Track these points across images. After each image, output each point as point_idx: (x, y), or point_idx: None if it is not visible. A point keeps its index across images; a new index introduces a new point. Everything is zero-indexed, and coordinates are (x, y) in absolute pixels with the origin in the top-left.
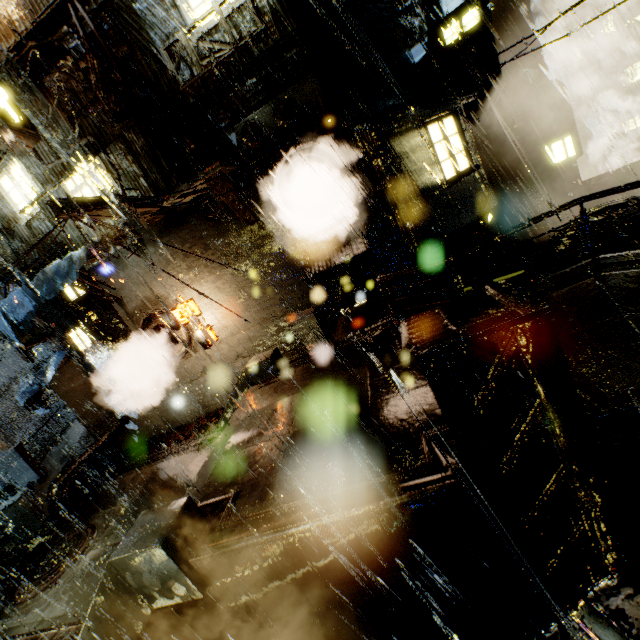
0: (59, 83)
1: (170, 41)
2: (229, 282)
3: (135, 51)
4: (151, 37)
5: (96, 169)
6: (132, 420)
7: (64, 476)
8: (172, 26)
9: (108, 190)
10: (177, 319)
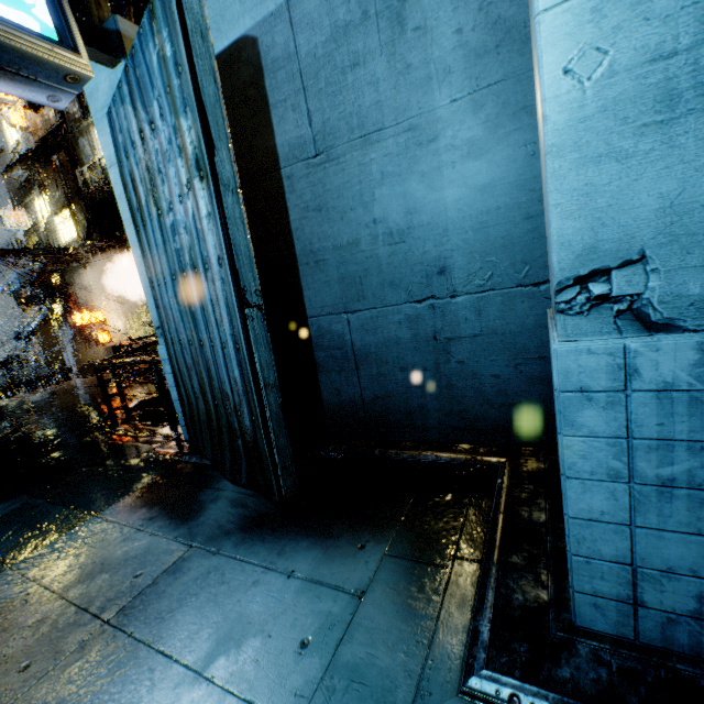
0: (60, 163)
1: (80, 170)
2: (123, 308)
3: (79, 164)
4: (84, 160)
5: (68, 216)
6: (73, 373)
7: (6, 387)
8: (92, 157)
9: (72, 230)
10: (76, 321)
